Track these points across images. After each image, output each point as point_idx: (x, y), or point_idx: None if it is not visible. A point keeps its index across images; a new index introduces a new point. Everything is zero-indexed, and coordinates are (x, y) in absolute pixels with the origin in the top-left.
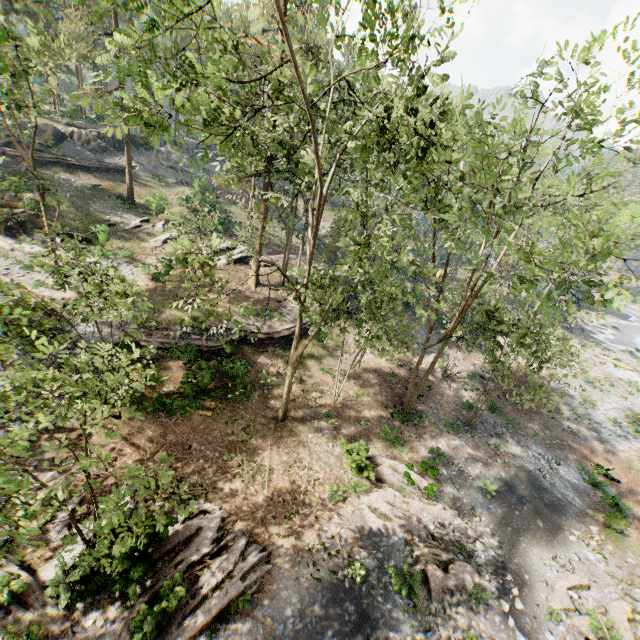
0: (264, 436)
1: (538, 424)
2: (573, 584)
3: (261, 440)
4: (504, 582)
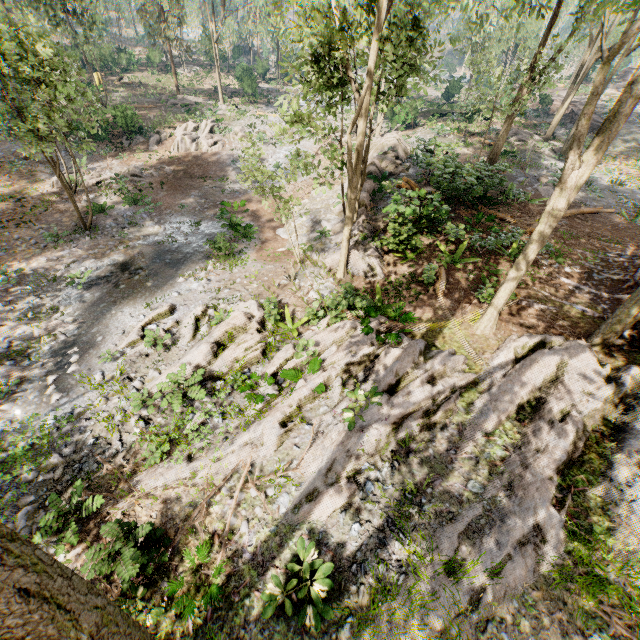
0: None
1: (194, 197)
2: (150, 318)
3: None
4: (64, 358)
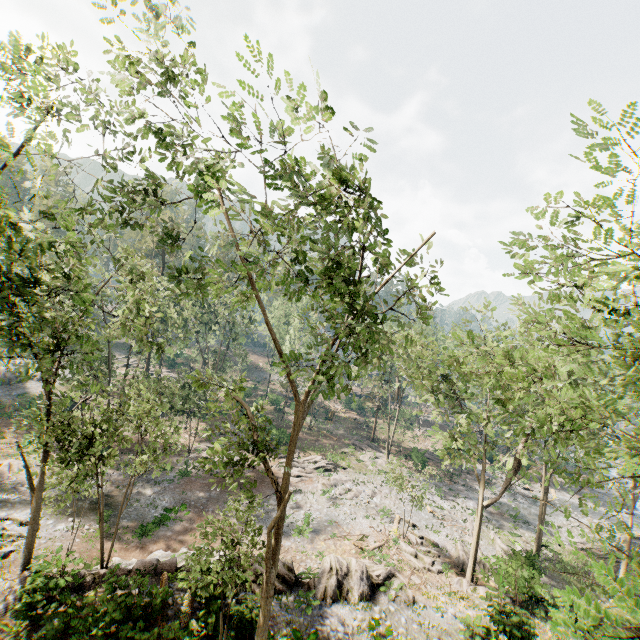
0: (21, 434)
1: (207, 494)
2: (16, 517)
3: (16, 434)
4: None
